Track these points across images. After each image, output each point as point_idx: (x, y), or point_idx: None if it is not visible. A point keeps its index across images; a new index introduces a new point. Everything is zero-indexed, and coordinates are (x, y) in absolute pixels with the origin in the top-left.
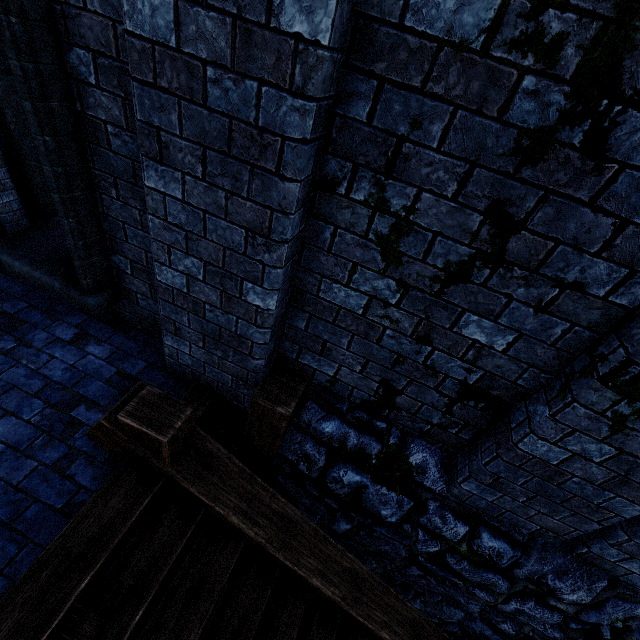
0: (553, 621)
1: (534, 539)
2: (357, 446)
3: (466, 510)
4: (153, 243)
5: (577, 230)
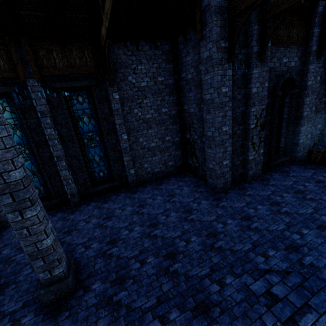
0: None
1: None
2: None
3: None
4: (300, 137)
5: (322, 113)
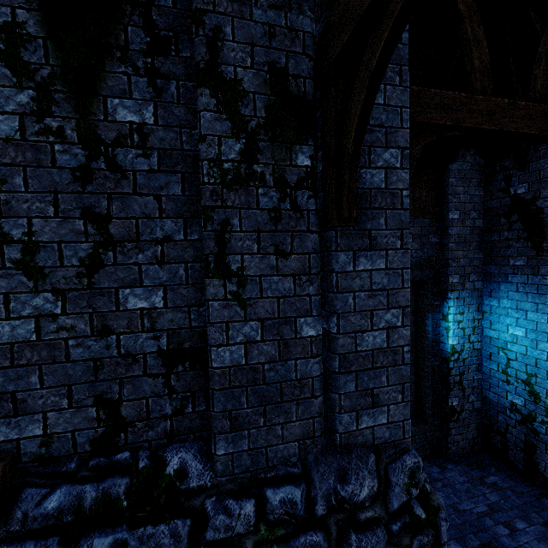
0: (383, 541)
1: (307, 461)
2: (99, 499)
3: (244, 483)
4: None
5: (140, 208)
